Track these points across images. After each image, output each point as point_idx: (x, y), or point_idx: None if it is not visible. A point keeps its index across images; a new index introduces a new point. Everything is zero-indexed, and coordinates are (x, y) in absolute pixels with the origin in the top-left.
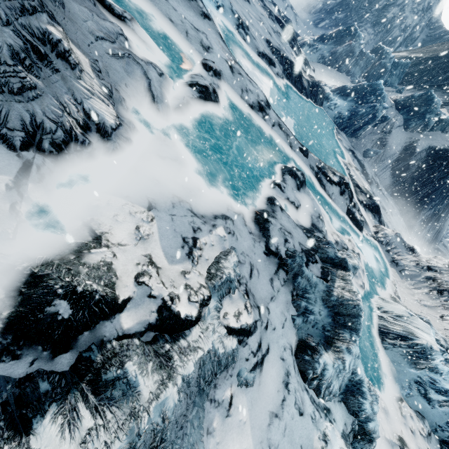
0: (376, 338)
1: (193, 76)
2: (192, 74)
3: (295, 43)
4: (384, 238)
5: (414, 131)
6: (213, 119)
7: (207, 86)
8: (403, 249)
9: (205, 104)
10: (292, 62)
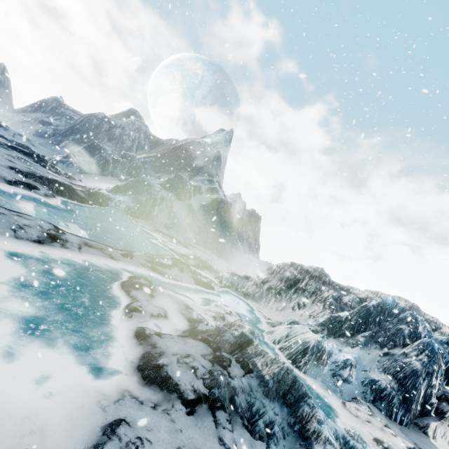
0: (295, 371)
1: None
2: None
3: (47, 163)
4: (228, 282)
5: (186, 199)
6: None
7: None
8: (242, 281)
9: None
10: (56, 180)
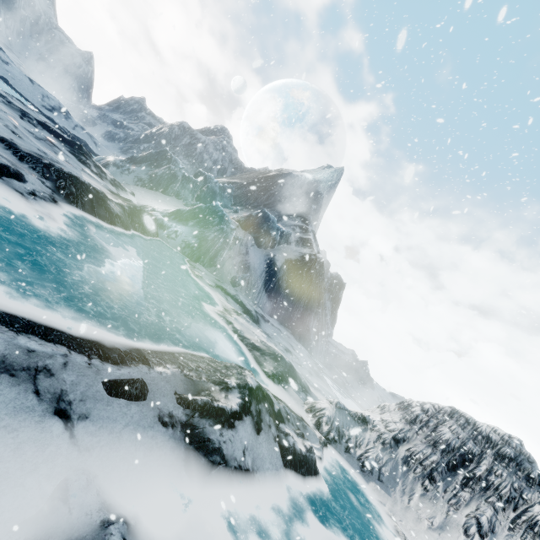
0: None
1: None
2: None
3: (89, 159)
4: (332, 430)
5: (267, 247)
6: None
7: None
8: (356, 426)
9: None
10: (75, 177)
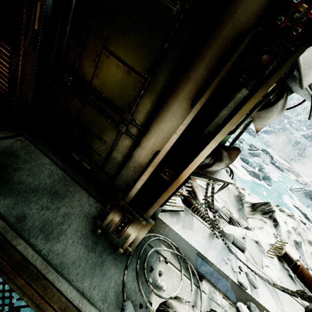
0: (287, 190)
1: None
2: None
3: None
4: (302, 182)
5: None
6: None
7: None
8: None
9: None
10: None
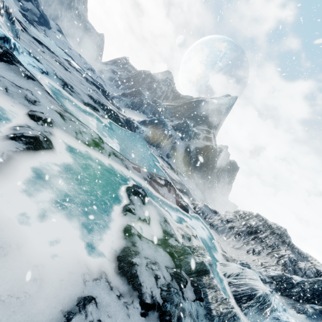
0: (236, 308)
1: (16, 127)
2: (15, 126)
3: (108, 97)
4: (200, 211)
5: (186, 140)
6: (49, 166)
7: (36, 136)
8: (211, 213)
9: (35, 154)
10: (110, 108)
